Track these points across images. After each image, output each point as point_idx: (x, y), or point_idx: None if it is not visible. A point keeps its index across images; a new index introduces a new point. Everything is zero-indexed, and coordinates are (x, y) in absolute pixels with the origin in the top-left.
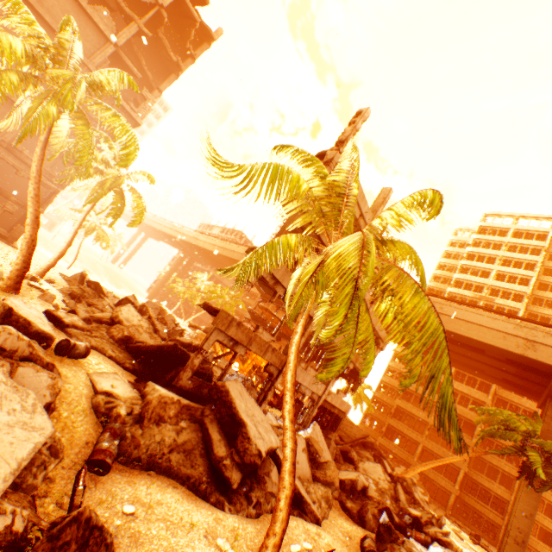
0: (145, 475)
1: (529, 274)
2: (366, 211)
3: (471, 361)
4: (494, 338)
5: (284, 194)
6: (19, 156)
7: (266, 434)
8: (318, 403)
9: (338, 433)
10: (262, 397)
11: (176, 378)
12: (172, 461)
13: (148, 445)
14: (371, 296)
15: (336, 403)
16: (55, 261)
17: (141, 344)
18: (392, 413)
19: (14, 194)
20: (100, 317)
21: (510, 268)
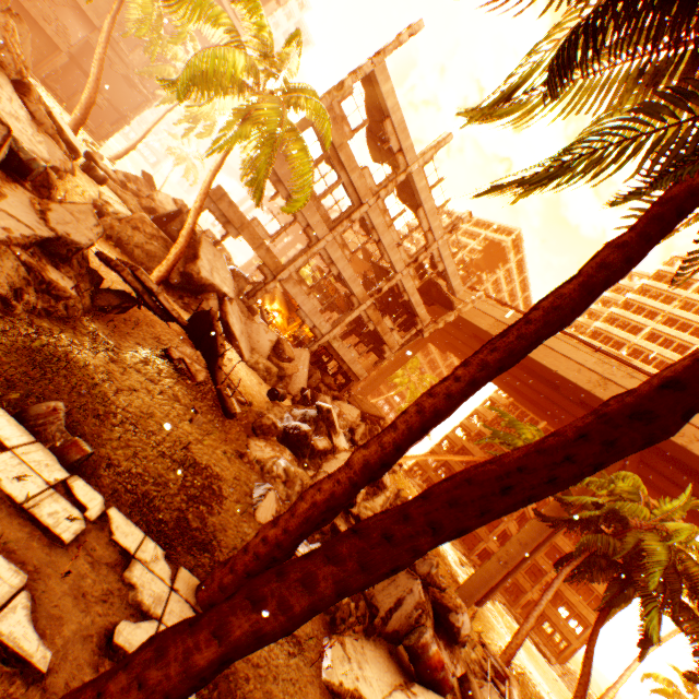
0: (112, 247)
1: (691, 341)
2: (409, 149)
3: (549, 404)
4: (568, 369)
5: (222, 35)
6: (115, 48)
7: (220, 281)
8: (320, 341)
9: (351, 401)
10: (253, 294)
11: (168, 226)
12: (135, 252)
13: (120, 232)
14: (409, 258)
15: (345, 357)
16: (124, 154)
17: (161, 214)
18: (455, 452)
19: (112, 99)
20: (139, 193)
21: (671, 329)
